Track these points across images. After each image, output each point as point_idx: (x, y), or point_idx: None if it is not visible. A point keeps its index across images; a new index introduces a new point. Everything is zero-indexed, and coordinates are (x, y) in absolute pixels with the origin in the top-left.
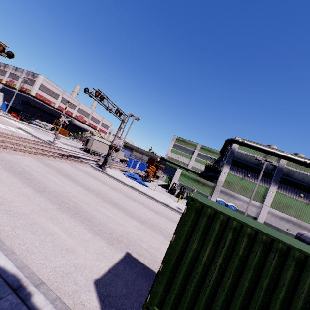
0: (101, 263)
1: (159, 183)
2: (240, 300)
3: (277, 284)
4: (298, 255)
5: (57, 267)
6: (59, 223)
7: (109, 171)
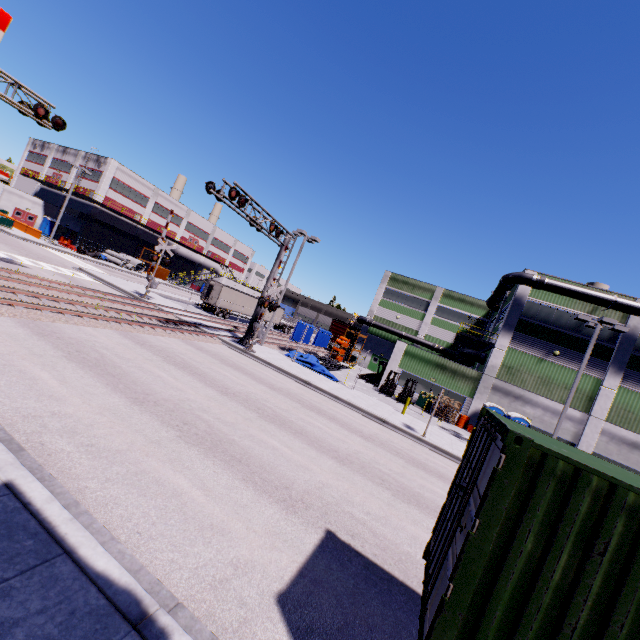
0: (281, 555)
1: (358, 373)
2: None
3: None
4: None
5: (200, 567)
6: (187, 468)
7: (258, 350)
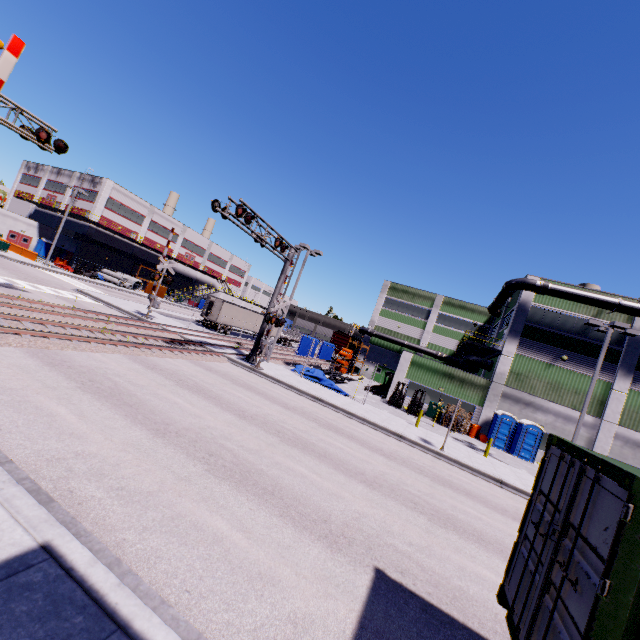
0: (337, 604)
1: (364, 384)
2: None
3: None
4: None
5: (258, 627)
6: (222, 507)
7: (265, 367)
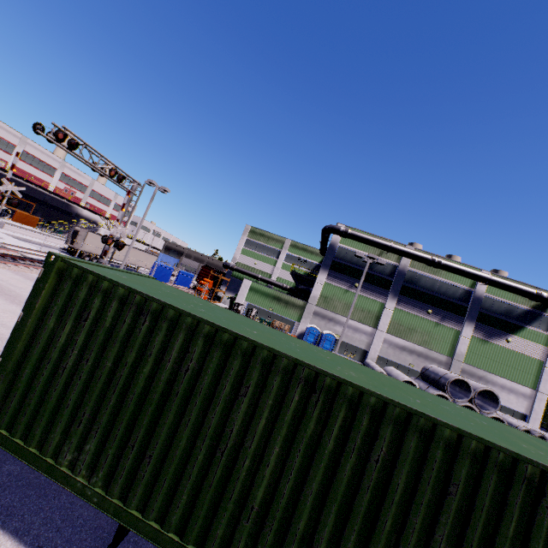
0: None
1: None
2: (101, 386)
3: (143, 355)
4: (173, 315)
5: None
6: None
7: None
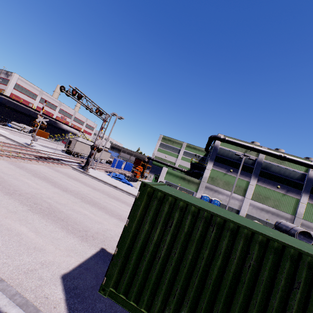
0: (71, 259)
1: None
2: (185, 271)
3: (215, 253)
4: (232, 226)
5: (21, 265)
6: (29, 223)
7: (92, 172)
